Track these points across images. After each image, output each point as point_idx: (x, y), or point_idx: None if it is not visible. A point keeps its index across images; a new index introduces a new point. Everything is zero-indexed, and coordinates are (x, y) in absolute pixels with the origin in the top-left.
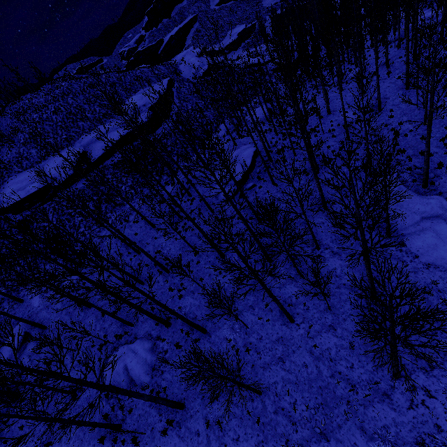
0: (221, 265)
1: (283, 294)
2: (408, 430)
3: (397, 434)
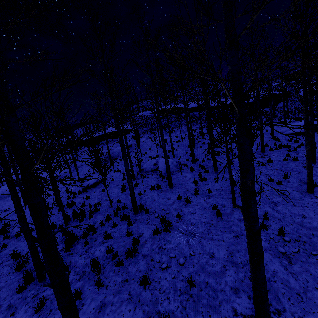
0: (257, 154)
1: (313, 179)
2: None
3: None
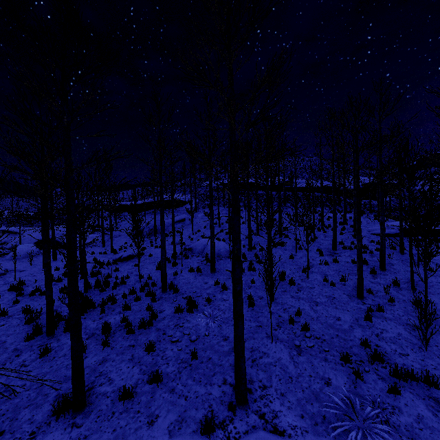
0: (327, 251)
1: (372, 286)
2: (437, 439)
3: (410, 426)
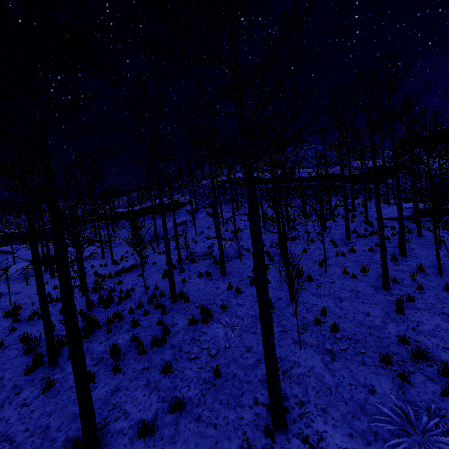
0: (341, 242)
1: (396, 275)
2: None
3: None
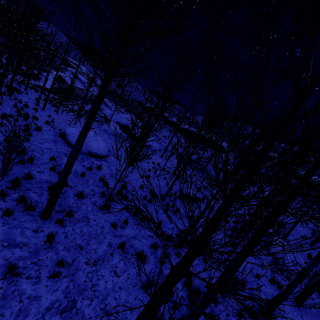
0: None
1: None
2: None
3: None
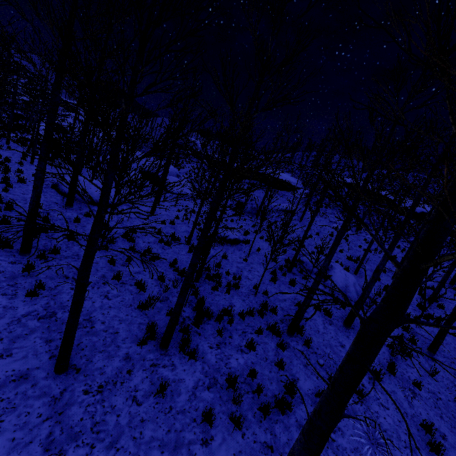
0: None
1: None
2: None
3: None
